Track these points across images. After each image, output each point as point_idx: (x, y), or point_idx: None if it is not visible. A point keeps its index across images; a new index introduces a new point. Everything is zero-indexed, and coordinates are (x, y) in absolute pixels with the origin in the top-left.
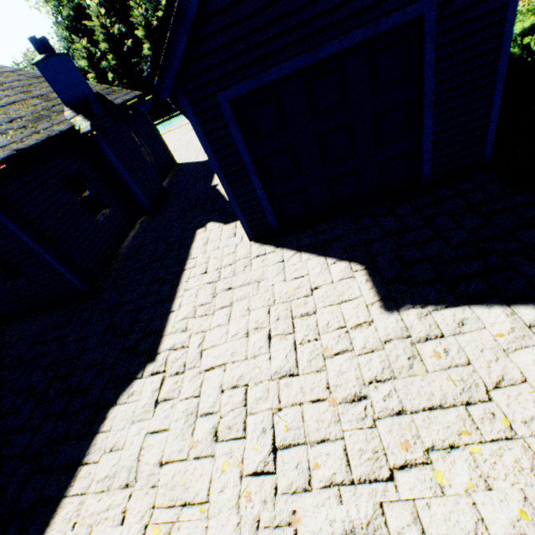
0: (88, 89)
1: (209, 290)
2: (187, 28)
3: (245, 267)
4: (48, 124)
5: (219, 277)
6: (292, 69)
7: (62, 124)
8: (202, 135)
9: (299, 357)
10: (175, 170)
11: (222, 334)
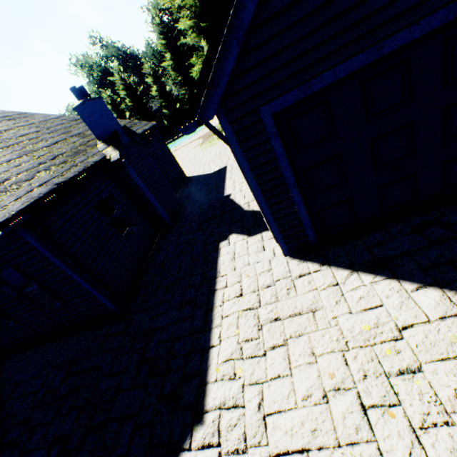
0: (116, 123)
1: (251, 319)
2: (240, 37)
3: (288, 289)
4: (84, 157)
5: (259, 301)
6: (348, 71)
7: (95, 155)
8: (241, 154)
9: (431, 456)
10: (186, 183)
11: (286, 391)
